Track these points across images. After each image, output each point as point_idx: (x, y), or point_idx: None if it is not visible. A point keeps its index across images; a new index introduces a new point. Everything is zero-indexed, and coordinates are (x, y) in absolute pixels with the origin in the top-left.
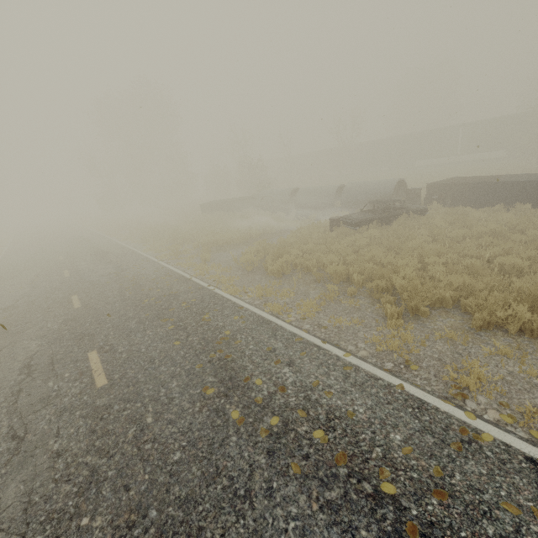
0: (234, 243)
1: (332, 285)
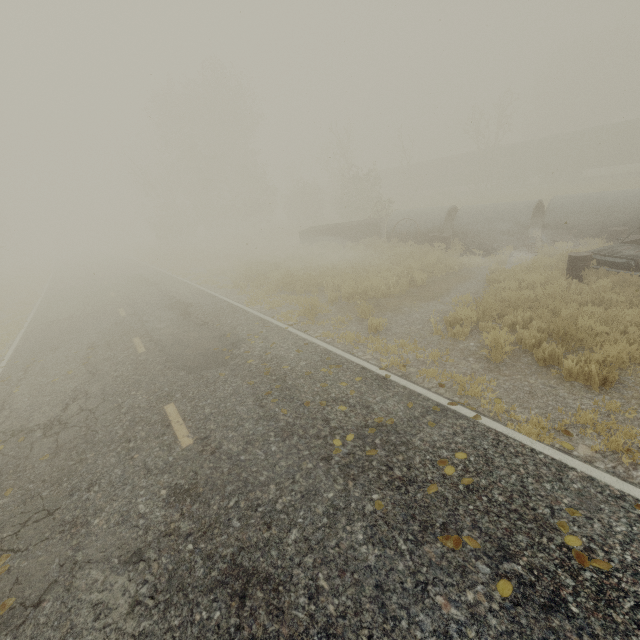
0: (391, 294)
1: None
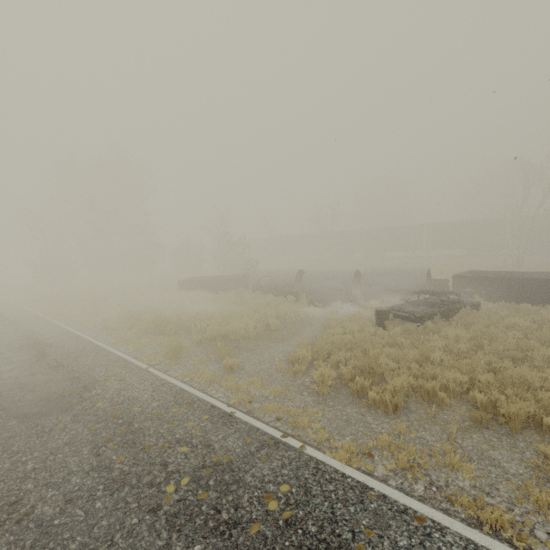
0: (250, 336)
1: None
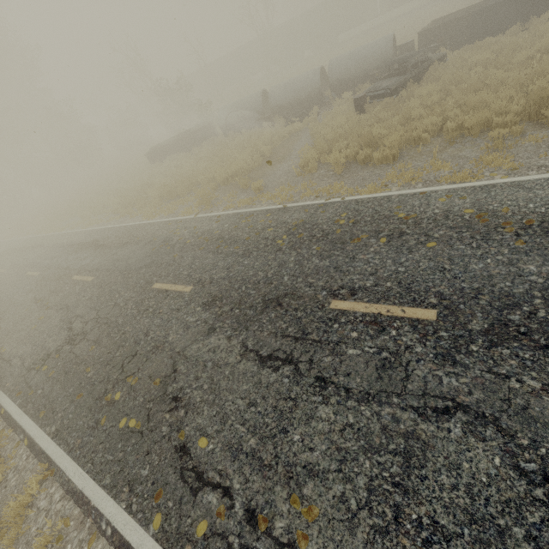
0: (252, 169)
1: (501, 130)
